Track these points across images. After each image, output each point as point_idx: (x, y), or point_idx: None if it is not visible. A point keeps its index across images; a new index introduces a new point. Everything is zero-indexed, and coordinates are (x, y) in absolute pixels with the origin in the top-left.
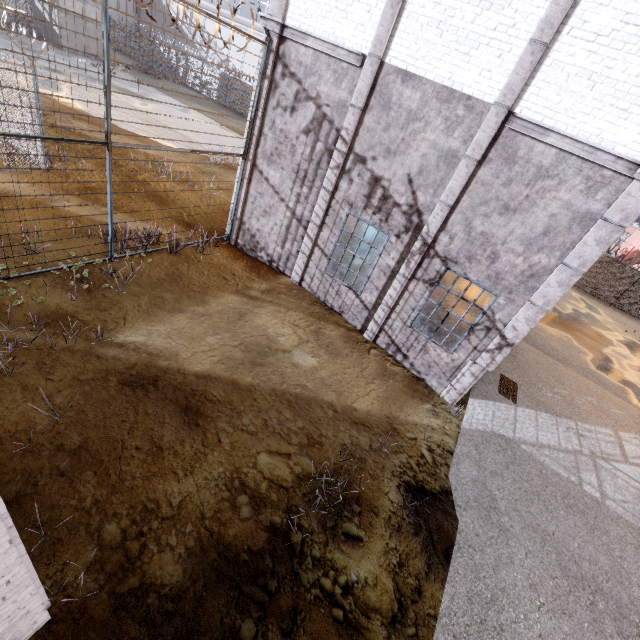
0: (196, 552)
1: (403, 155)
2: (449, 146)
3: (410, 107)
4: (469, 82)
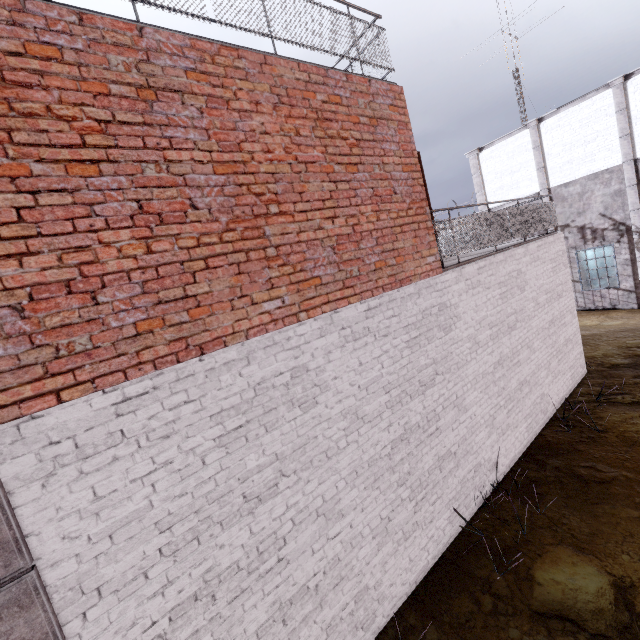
0: (627, 358)
1: (589, 209)
2: (613, 190)
3: (577, 192)
4: (601, 166)
